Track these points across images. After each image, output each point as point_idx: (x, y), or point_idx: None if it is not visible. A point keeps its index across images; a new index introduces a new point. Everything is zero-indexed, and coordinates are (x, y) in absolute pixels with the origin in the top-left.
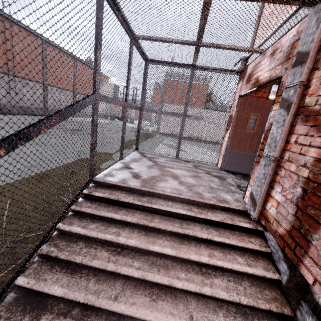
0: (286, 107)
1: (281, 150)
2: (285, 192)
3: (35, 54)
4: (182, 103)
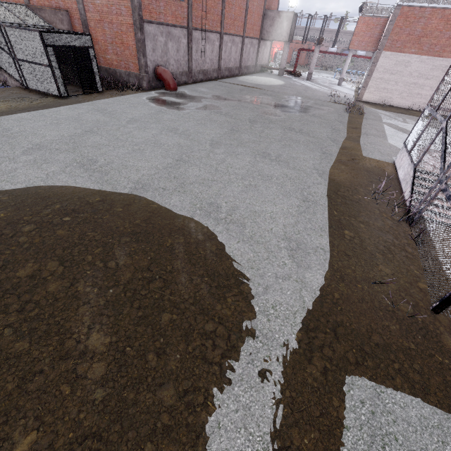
0: None
1: None
2: None
3: None
4: (415, 50)
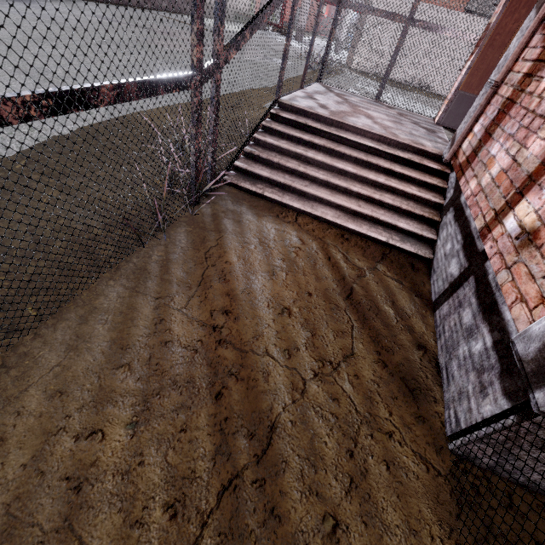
0: (539, 6)
1: (506, 72)
2: (485, 120)
3: None
4: None
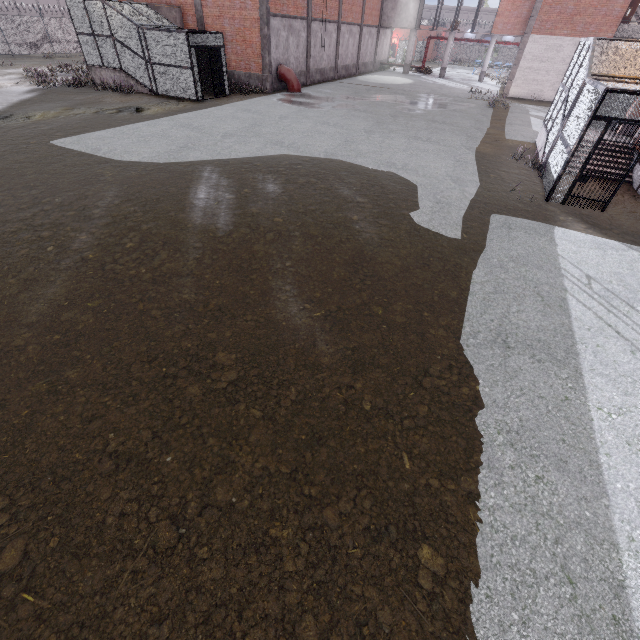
0: None
1: None
2: None
3: None
4: (568, 31)
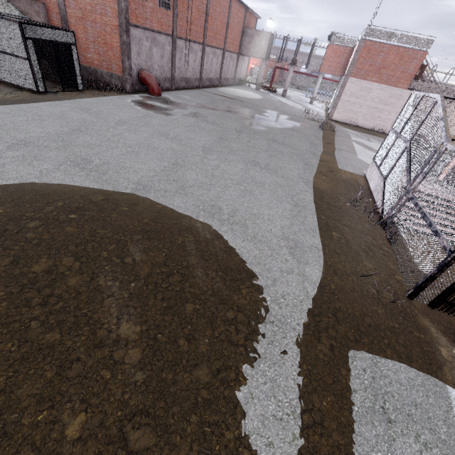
0: None
1: None
2: None
3: (201, 3)
4: (376, 79)
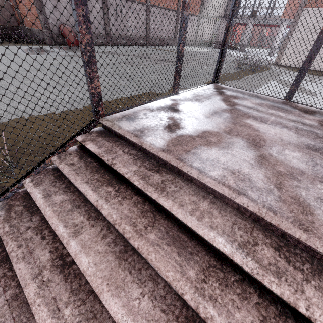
0: None
1: None
2: None
3: None
4: None
